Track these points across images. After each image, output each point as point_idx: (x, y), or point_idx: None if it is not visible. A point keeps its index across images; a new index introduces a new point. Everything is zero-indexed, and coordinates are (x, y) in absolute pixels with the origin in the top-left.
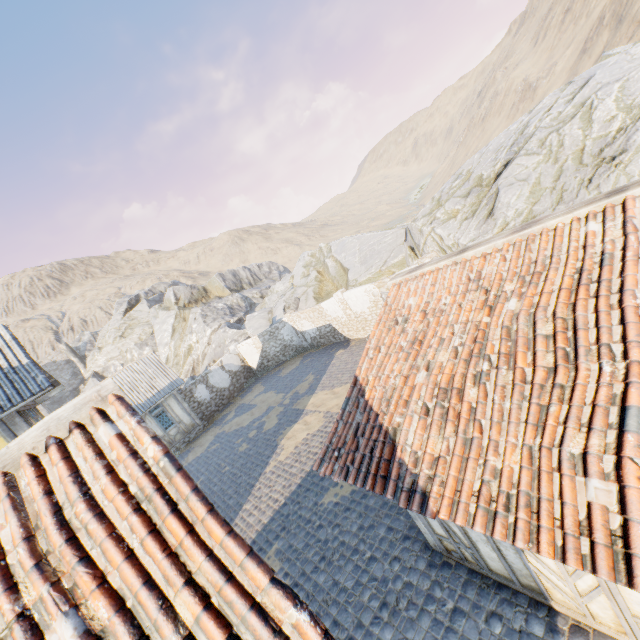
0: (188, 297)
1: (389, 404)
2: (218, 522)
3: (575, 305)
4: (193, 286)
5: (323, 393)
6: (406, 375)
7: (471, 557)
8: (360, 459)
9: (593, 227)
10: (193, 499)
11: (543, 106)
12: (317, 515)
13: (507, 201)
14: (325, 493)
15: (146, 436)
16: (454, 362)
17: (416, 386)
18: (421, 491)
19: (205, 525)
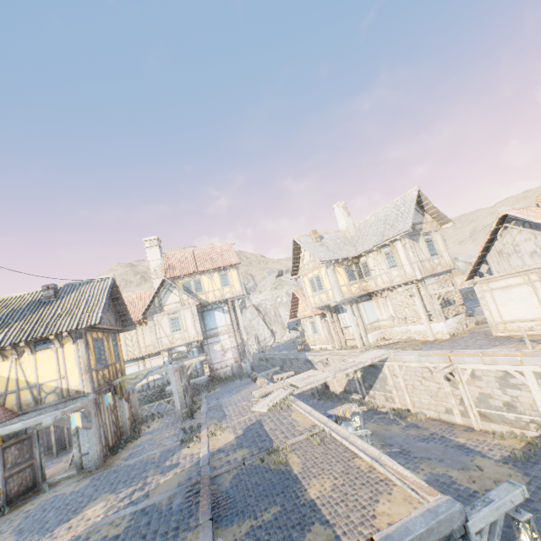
0: None
1: None
2: None
3: None
4: None
5: None
6: None
7: None
8: None
9: None
10: None
11: None
12: None
13: None
14: None
15: None
16: None
17: None
18: None
19: None
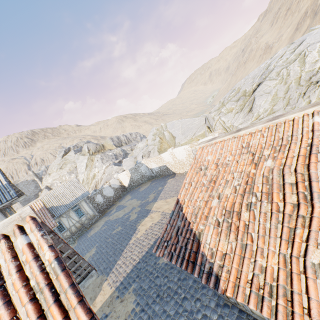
0: (94, 149)
1: (196, 217)
2: (84, 310)
3: (309, 166)
4: (97, 143)
5: (161, 201)
6: (206, 200)
7: (241, 303)
8: (179, 249)
9: (317, 119)
10: (69, 292)
11: (278, 55)
12: (156, 270)
13: (259, 104)
14: (160, 257)
15: (45, 245)
16: (234, 195)
17: (212, 208)
18: (215, 274)
19: (75, 312)
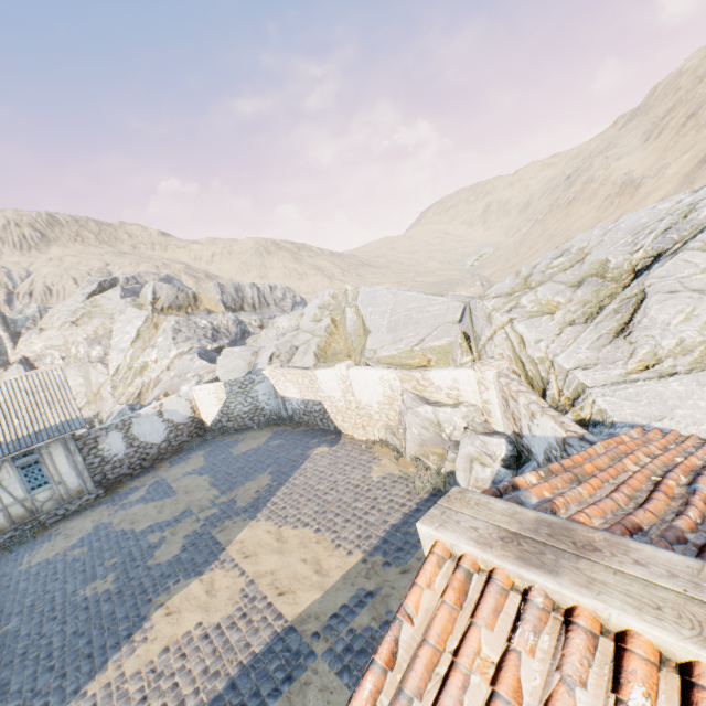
0: (170, 300)
1: None
2: None
3: None
4: (182, 288)
5: (265, 527)
6: None
7: None
8: None
9: None
10: None
11: None
12: None
13: (665, 319)
14: None
15: None
16: None
17: None
18: None
19: None
